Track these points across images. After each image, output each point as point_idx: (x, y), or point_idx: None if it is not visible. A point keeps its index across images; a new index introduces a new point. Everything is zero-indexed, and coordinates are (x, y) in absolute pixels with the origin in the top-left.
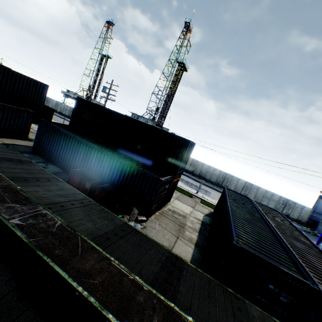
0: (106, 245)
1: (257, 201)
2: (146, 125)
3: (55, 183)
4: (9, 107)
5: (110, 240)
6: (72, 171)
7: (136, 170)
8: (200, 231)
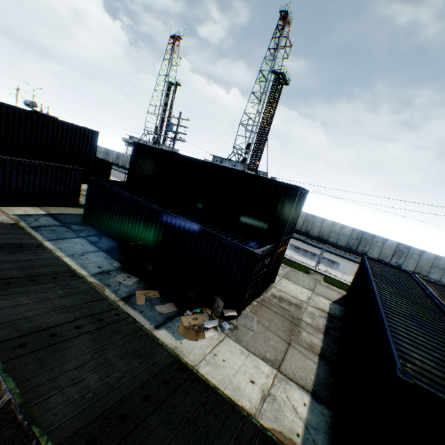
0: (114, 441)
1: (421, 274)
2: (229, 170)
3: (63, 283)
4: (52, 167)
5: (128, 419)
6: (129, 247)
7: (217, 240)
8: (326, 330)
